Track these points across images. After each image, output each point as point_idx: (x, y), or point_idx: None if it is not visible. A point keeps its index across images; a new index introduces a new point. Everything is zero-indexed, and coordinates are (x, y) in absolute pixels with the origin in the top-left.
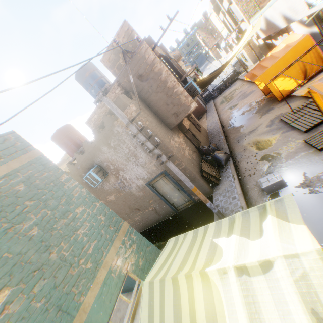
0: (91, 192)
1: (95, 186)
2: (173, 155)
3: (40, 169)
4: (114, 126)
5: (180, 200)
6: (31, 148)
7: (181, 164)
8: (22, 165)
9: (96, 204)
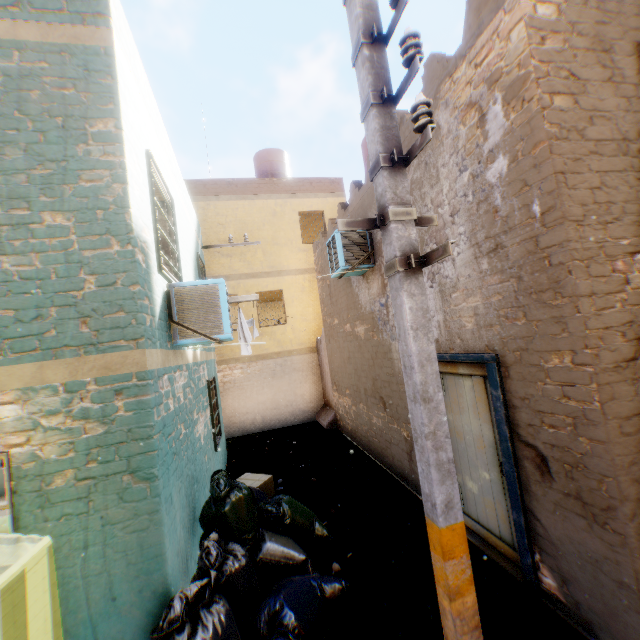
0: (344, 290)
1: (333, 276)
2: (449, 251)
3: (70, 74)
4: (437, 106)
5: (485, 505)
6: (100, 20)
7: (580, 386)
8: (42, 45)
9: (113, 243)
